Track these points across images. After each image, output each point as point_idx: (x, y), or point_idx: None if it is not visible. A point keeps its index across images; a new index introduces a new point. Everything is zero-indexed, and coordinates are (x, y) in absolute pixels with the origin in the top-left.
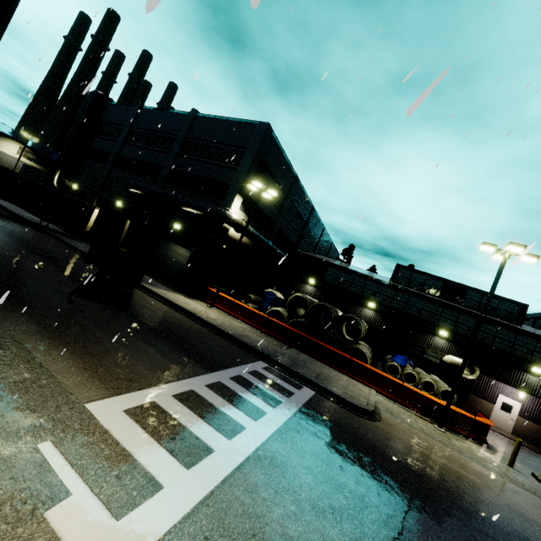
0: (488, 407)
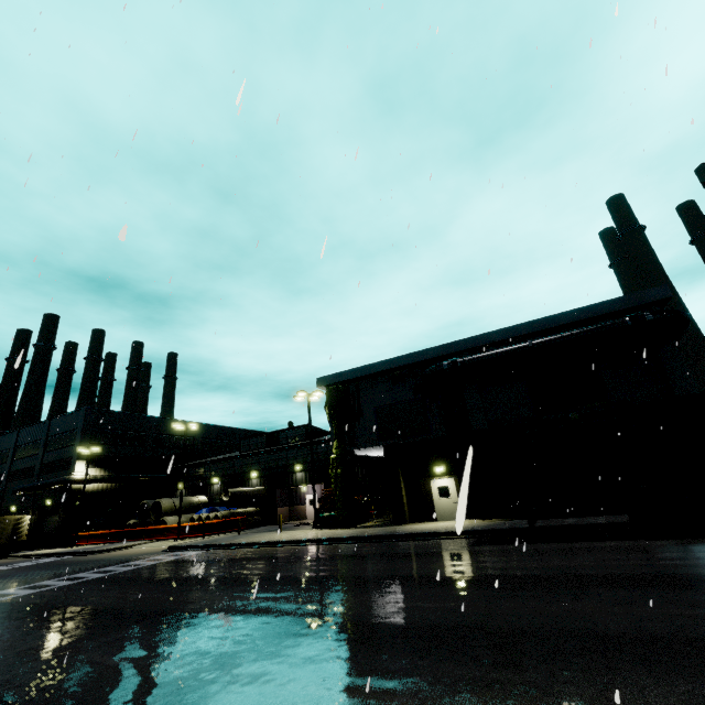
0: (304, 509)
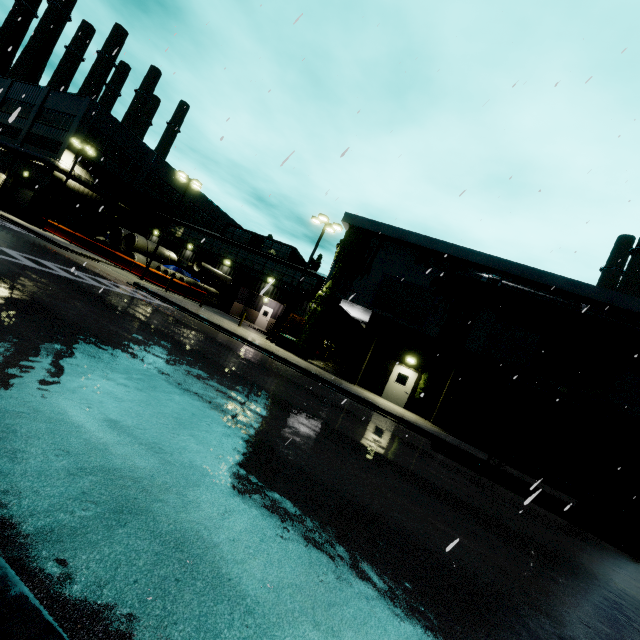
0: (256, 315)
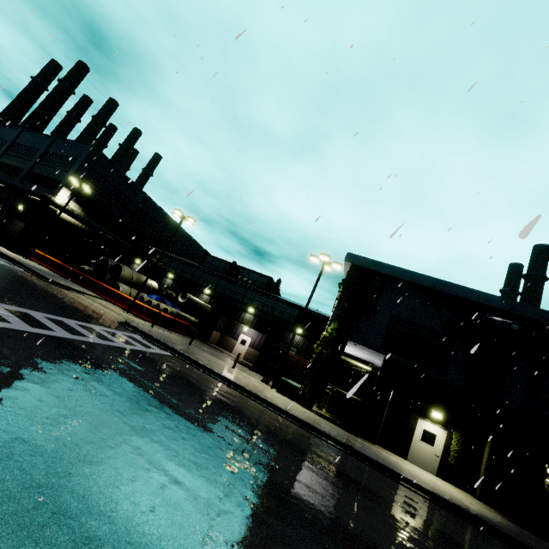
0: (233, 343)
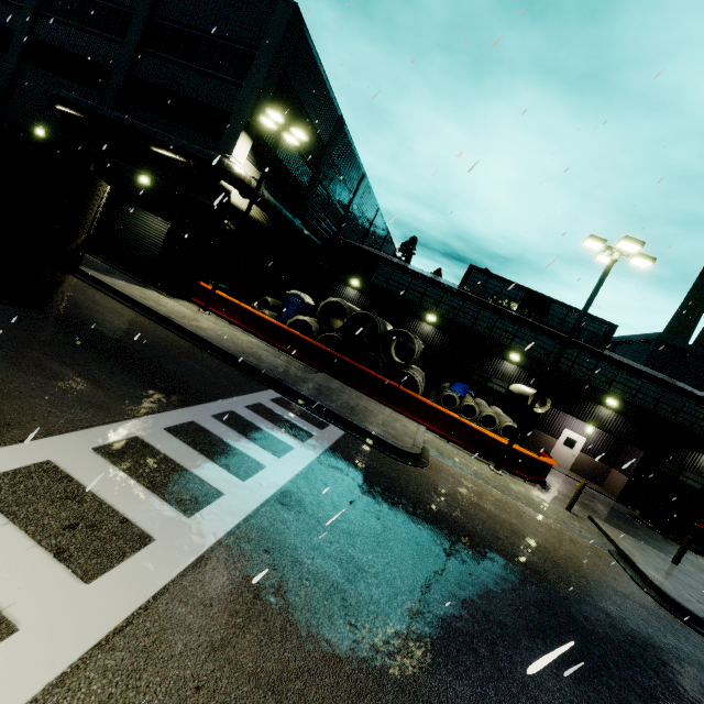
0: (550, 443)
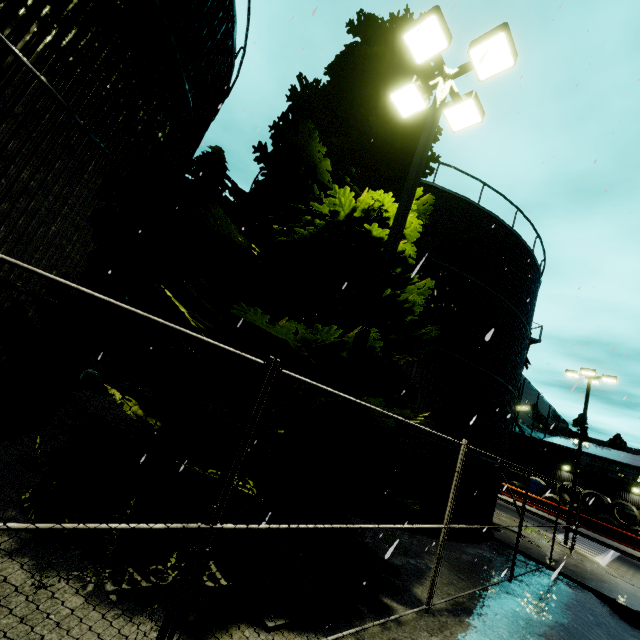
0: None
